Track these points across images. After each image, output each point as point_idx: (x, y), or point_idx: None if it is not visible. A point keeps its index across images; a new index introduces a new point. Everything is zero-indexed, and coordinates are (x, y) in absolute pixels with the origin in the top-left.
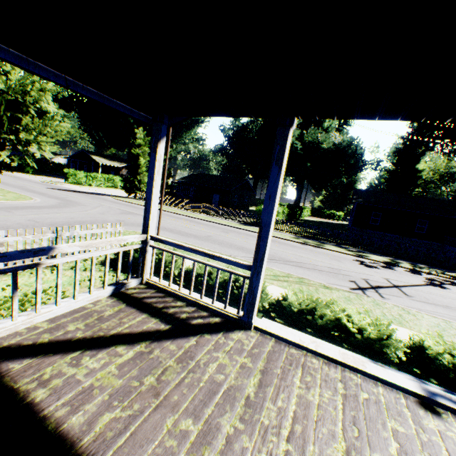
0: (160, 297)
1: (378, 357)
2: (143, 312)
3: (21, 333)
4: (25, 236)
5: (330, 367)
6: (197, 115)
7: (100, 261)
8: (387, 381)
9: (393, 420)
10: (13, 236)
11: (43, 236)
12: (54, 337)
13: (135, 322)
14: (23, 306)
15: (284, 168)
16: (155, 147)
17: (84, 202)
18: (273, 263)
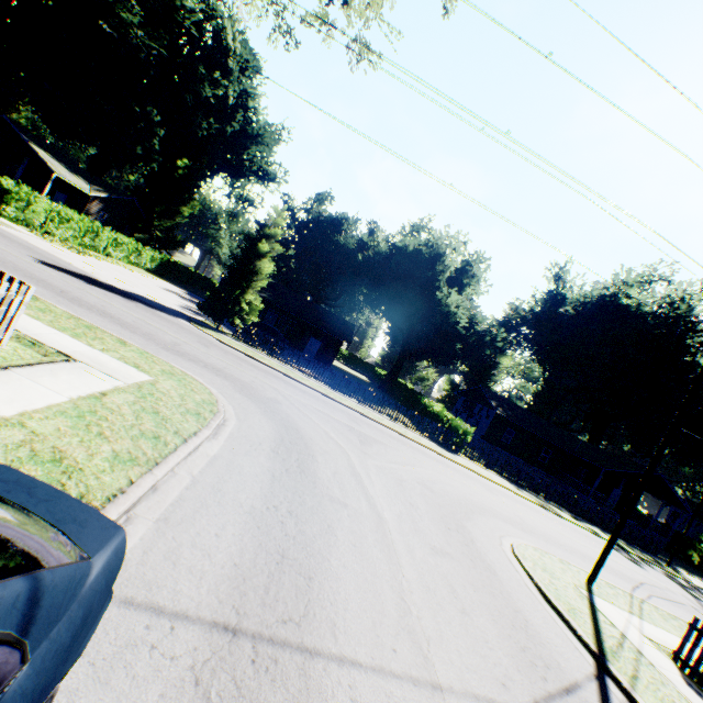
0: None
1: None
2: None
3: None
4: None
5: None
6: None
7: None
8: None
9: None
10: None
11: None
12: None
13: None
14: None
15: None
16: None
17: (244, 378)
18: (657, 601)
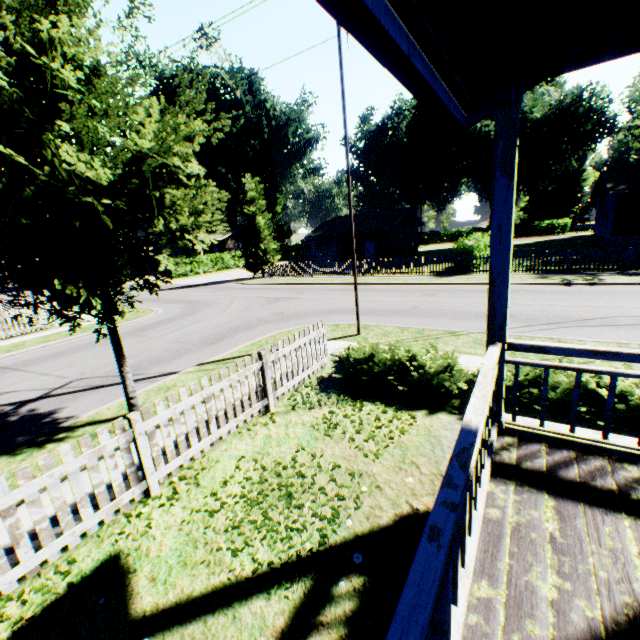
0: (577, 461)
1: None
2: (608, 511)
3: (480, 630)
4: (229, 378)
5: None
6: (634, 51)
7: (314, 386)
8: None
9: None
10: (217, 383)
11: (248, 371)
12: (554, 631)
13: (636, 546)
14: (290, 496)
15: None
16: (507, 161)
17: (211, 299)
18: (563, 330)
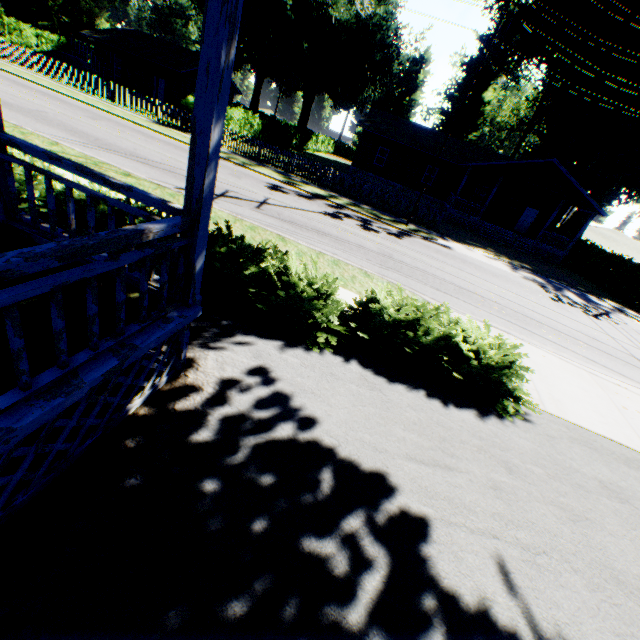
0: None
1: (23, 198)
2: None
3: None
4: None
5: None
6: None
7: None
8: None
9: None
10: None
11: None
12: None
13: None
14: None
15: None
16: None
17: None
18: (99, 152)
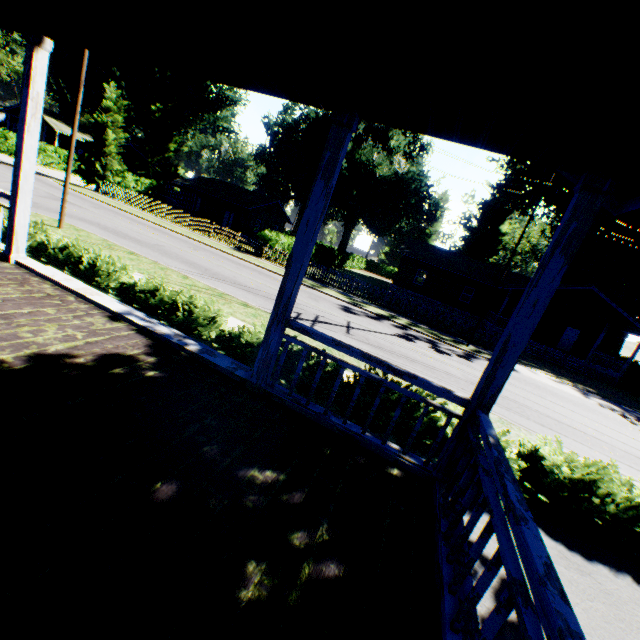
0: None
1: (198, 338)
2: None
3: None
4: None
5: (58, 291)
6: None
7: None
8: (99, 304)
9: (56, 310)
10: None
11: None
12: None
13: None
14: None
15: (42, 94)
16: None
17: None
18: (213, 281)
